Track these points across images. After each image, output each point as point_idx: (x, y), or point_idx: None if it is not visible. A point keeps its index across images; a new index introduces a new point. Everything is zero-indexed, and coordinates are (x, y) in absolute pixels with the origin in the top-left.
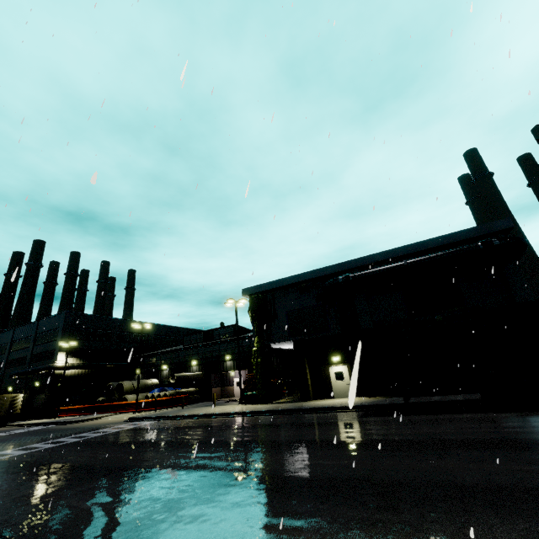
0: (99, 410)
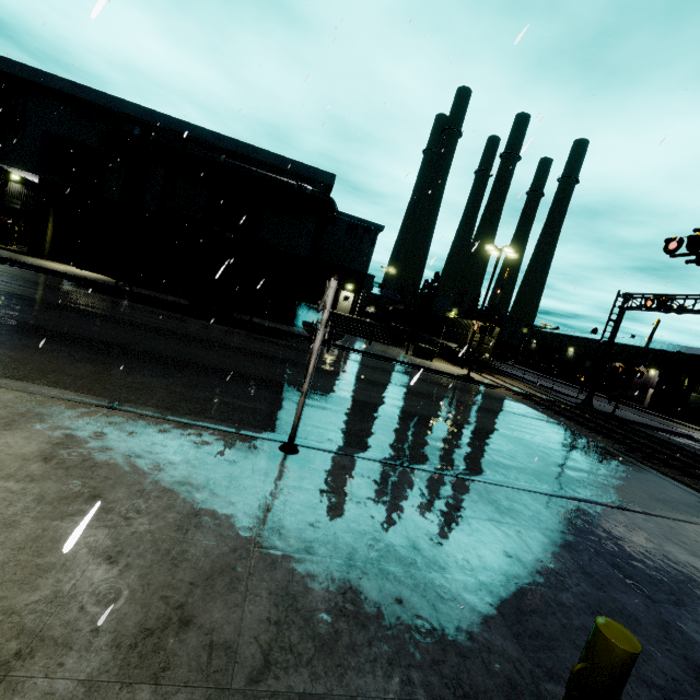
0: None
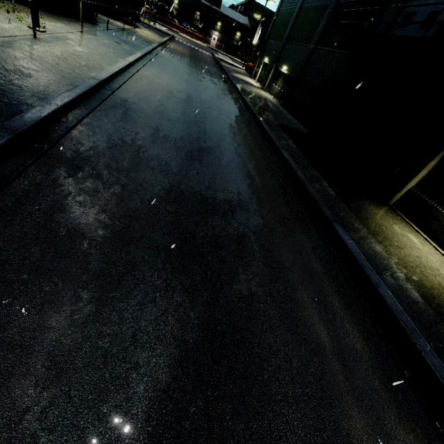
0: (164, 22)
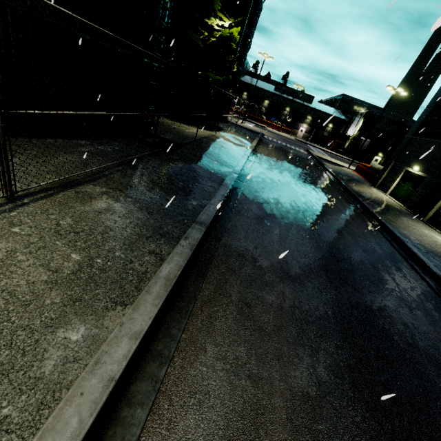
0: (252, 118)
